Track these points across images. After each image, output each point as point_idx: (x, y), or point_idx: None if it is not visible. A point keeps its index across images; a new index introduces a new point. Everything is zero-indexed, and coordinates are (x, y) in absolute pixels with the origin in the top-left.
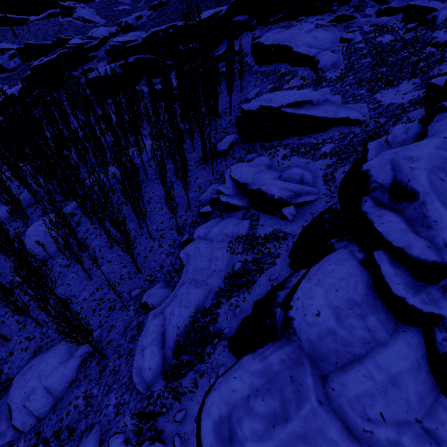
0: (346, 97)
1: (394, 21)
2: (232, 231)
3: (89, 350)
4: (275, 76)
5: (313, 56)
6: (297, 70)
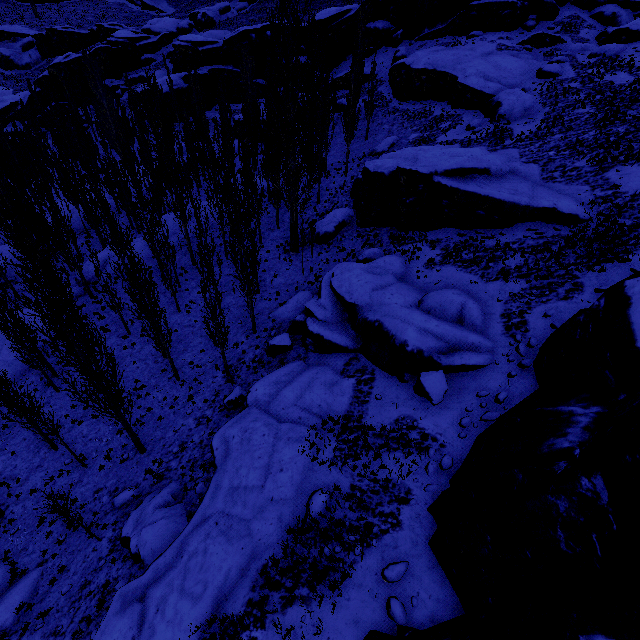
0: (550, 170)
1: (631, 51)
2: (319, 401)
3: (2, 624)
4: (424, 120)
5: (492, 95)
6: (462, 115)
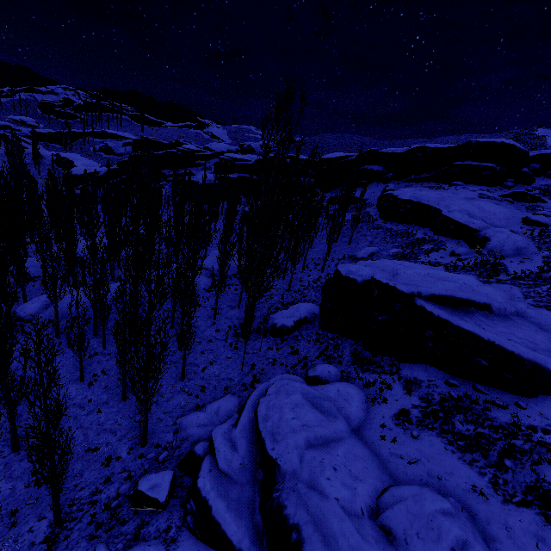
0: None
1: None
2: None
3: None
4: (406, 239)
5: (477, 230)
6: (445, 241)
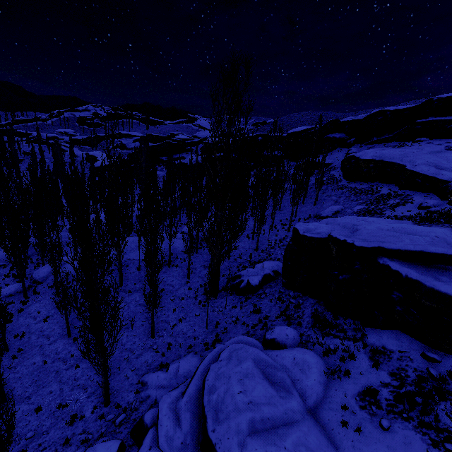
0: None
1: None
2: None
3: None
4: (370, 196)
5: (447, 181)
6: (412, 195)
